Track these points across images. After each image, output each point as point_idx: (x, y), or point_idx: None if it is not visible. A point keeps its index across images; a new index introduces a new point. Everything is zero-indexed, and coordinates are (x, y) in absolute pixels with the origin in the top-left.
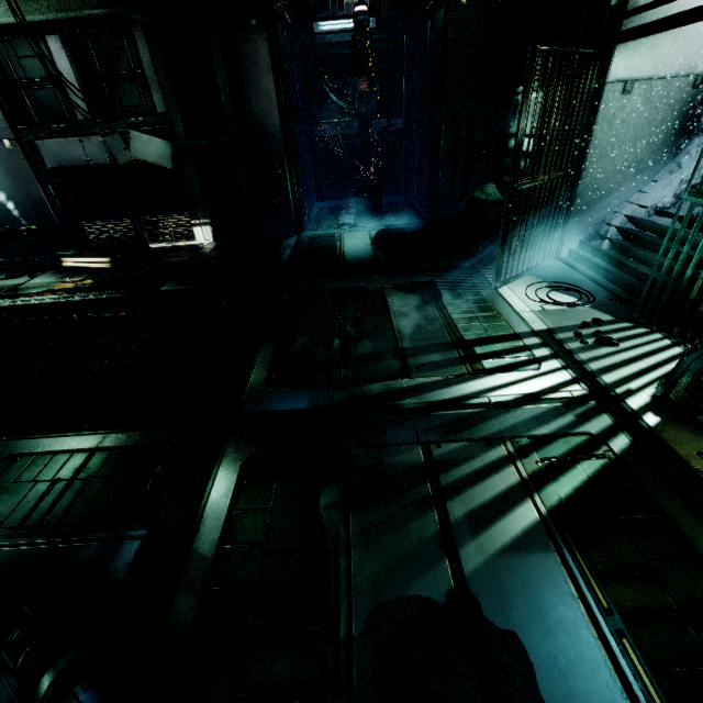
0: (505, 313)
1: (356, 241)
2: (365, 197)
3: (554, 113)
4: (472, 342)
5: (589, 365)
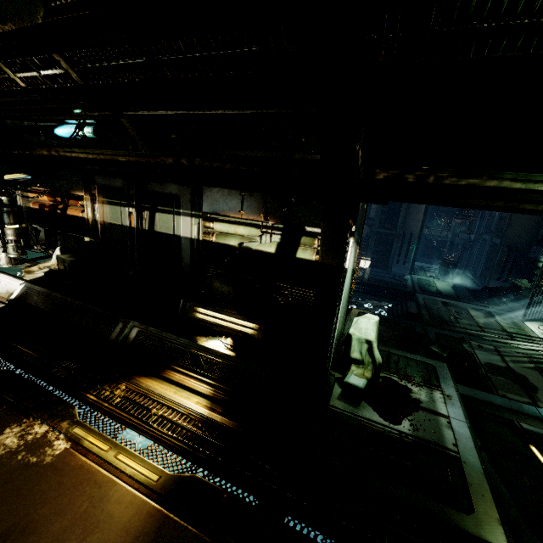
0: (526, 329)
1: (443, 285)
2: (446, 267)
3: None
4: (511, 332)
5: None
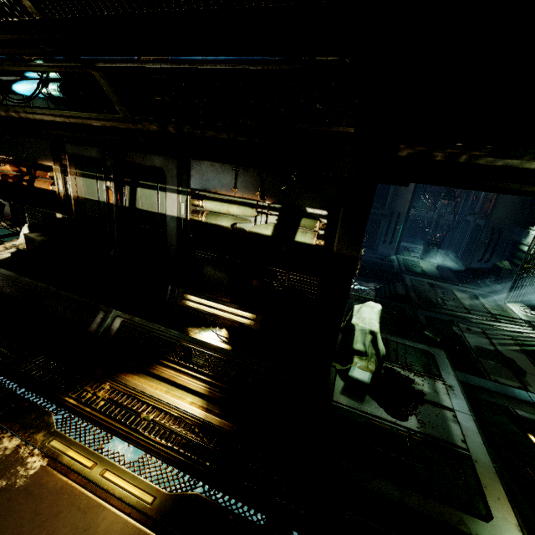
0: (509, 311)
1: (428, 266)
2: (430, 247)
3: None
4: (495, 314)
5: None
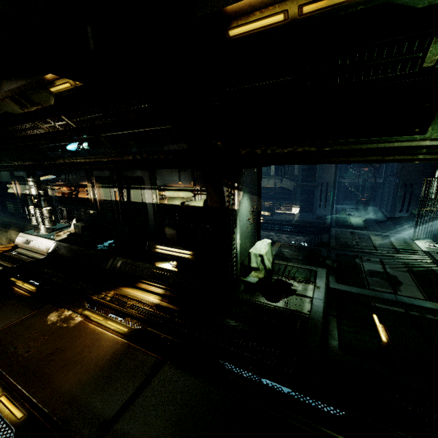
0: (414, 246)
1: (356, 220)
2: (360, 206)
3: (435, 192)
4: (399, 249)
5: (437, 258)
